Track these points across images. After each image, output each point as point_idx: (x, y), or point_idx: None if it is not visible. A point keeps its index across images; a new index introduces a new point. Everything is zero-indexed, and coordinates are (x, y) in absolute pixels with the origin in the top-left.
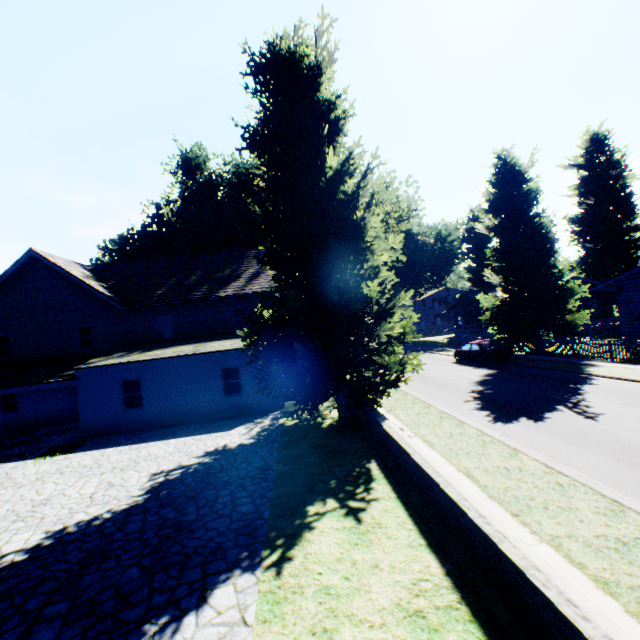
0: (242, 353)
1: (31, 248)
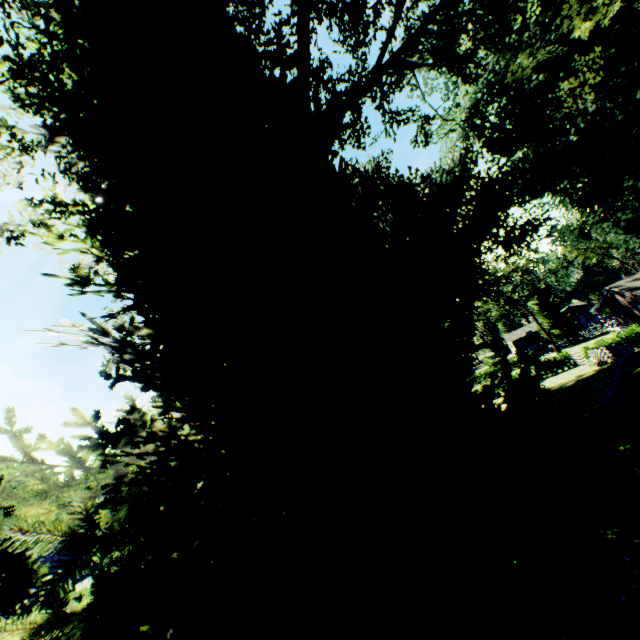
0: None
1: None
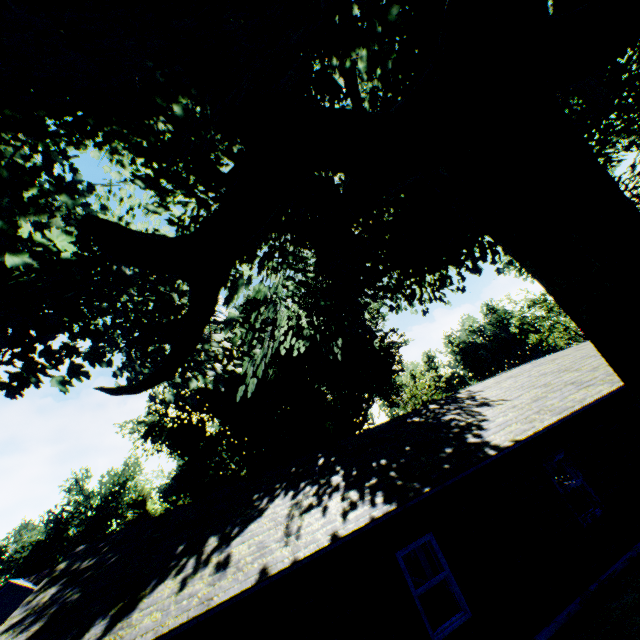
0: None
1: (10, 580)
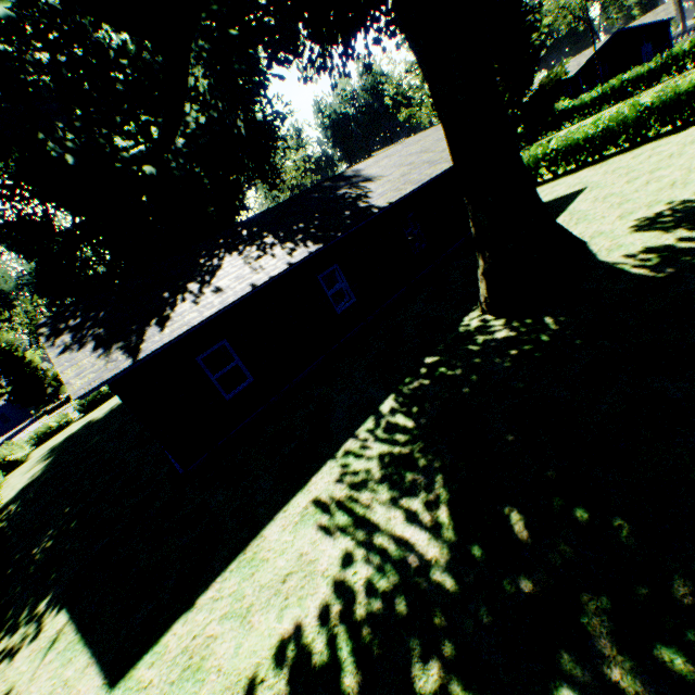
0: (2, 408)
1: None
